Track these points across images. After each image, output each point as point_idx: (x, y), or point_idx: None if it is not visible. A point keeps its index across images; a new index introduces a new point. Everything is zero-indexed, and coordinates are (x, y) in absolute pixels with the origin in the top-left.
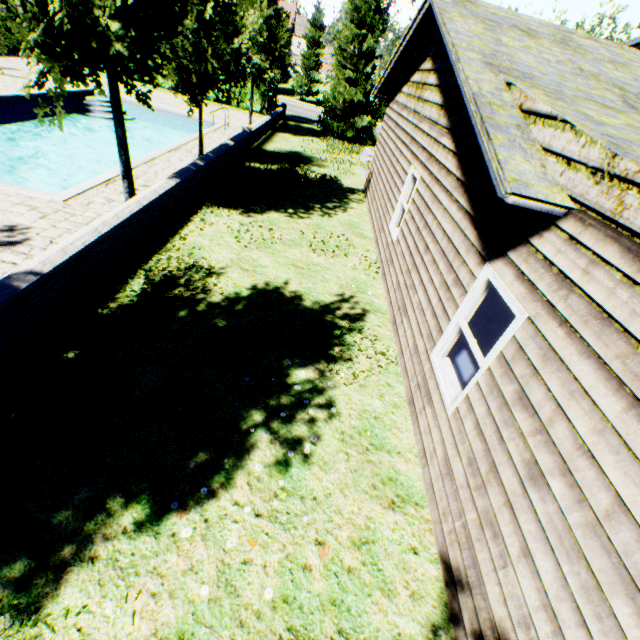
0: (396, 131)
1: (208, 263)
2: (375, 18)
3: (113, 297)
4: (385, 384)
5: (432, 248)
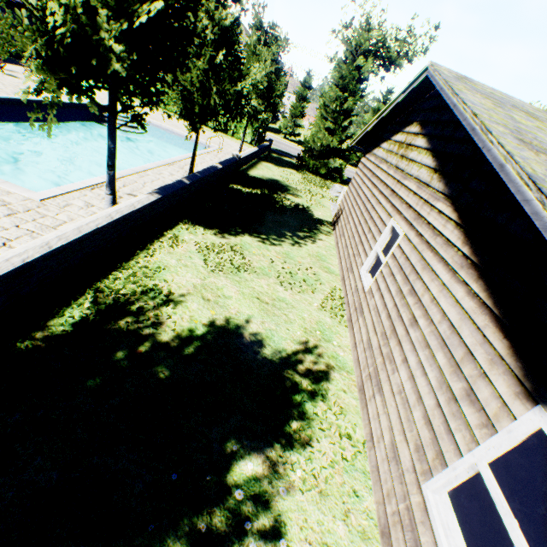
0: (373, 180)
1: (168, 287)
2: (356, 86)
3: (44, 323)
4: (351, 491)
5: (423, 325)
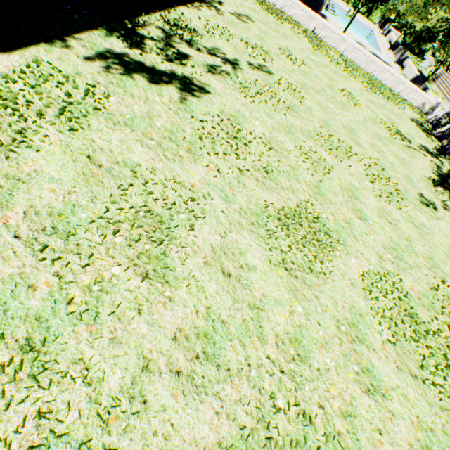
0: None
1: None
2: None
3: None
4: None
5: None
